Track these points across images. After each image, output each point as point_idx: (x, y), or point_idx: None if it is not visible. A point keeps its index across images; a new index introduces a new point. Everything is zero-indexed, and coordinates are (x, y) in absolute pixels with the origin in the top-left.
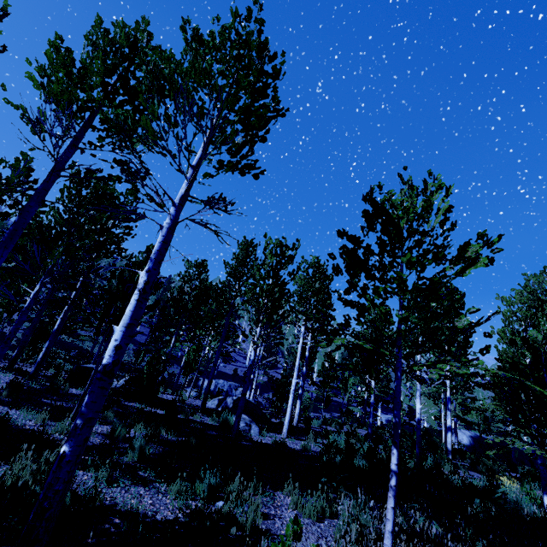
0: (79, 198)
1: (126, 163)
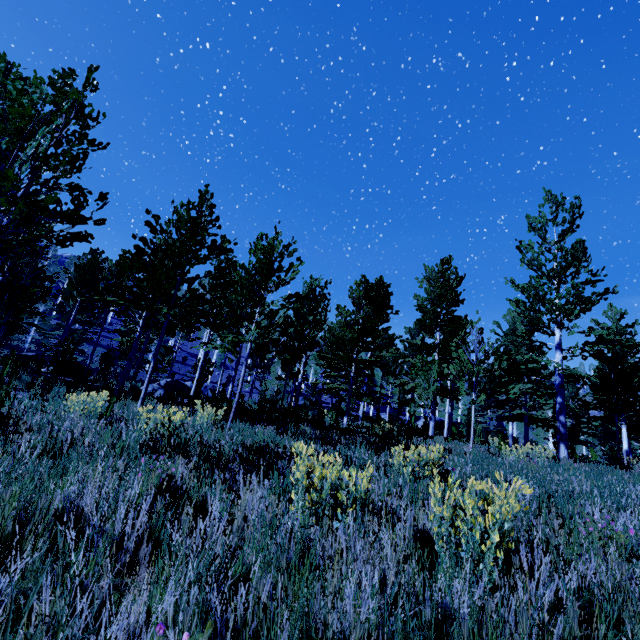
0: None
1: None
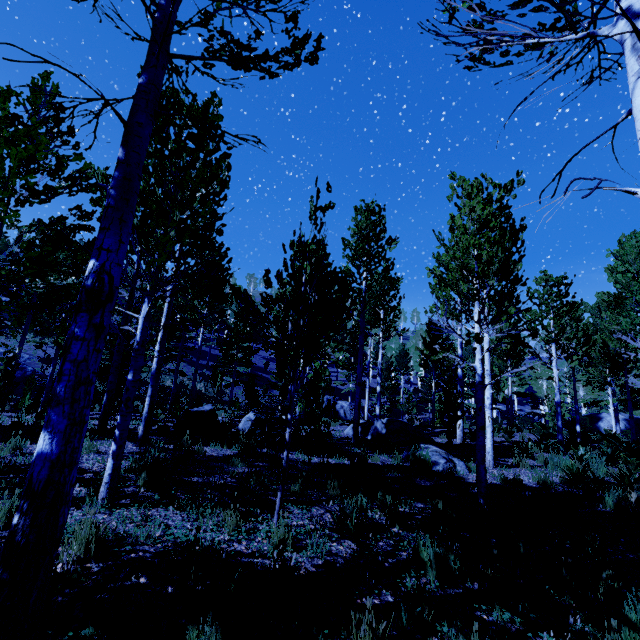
0: (168, 140)
1: (293, 13)
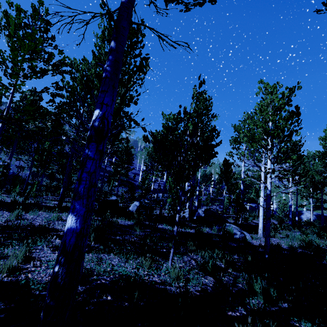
0: None
1: None
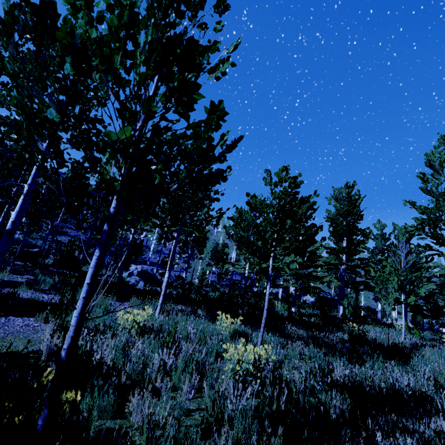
0: None
1: None
